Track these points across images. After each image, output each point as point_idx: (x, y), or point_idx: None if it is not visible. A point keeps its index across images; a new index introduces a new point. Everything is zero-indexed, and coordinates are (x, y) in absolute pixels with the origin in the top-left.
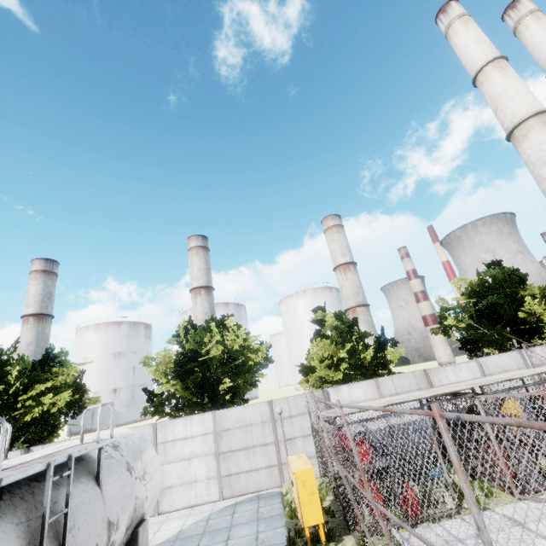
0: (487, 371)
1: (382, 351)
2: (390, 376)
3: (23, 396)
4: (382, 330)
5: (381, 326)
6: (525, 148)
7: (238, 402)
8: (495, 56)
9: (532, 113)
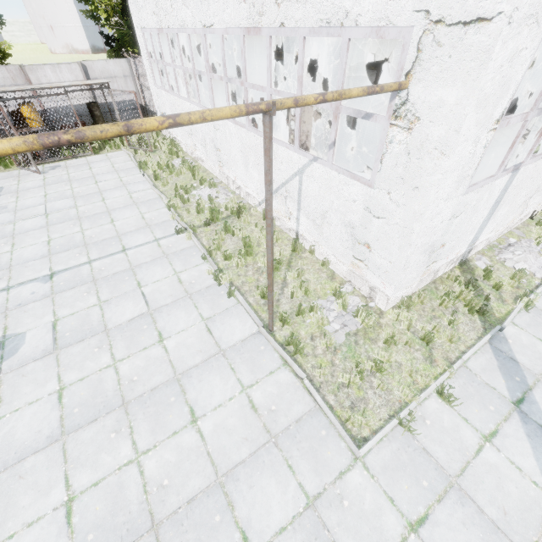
0: (93, 75)
1: None
2: None
3: None
4: None
5: None
6: None
7: None
8: None
9: None
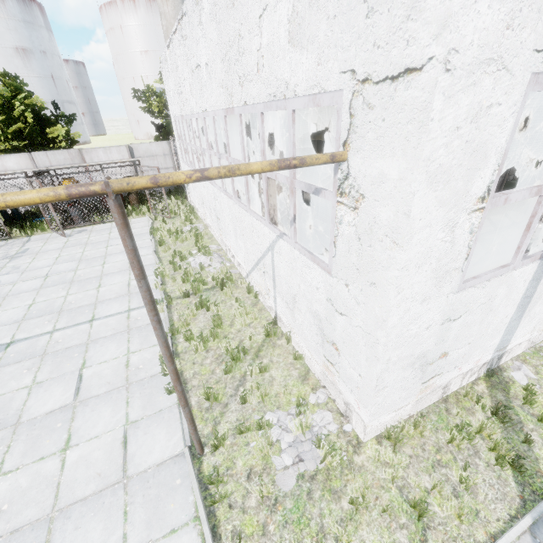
0: (137, 155)
1: (42, 128)
2: (44, 152)
3: None
4: (55, 105)
5: (53, 101)
6: None
7: None
8: None
9: None
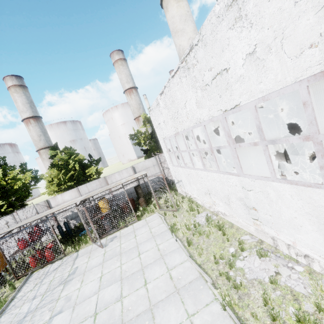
0: (138, 170)
1: (84, 170)
2: (85, 184)
3: None
4: (90, 156)
5: (89, 154)
6: (168, 18)
7: (18, 208)
8: None
9: None
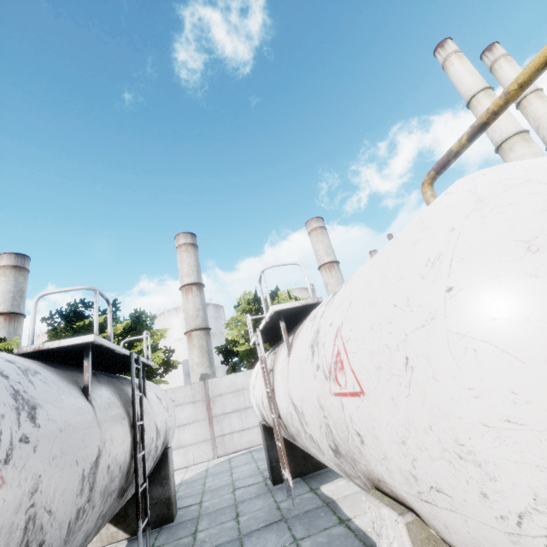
0: None
1: None
2: None
3: (132, 350)
4: None
5: None
6: (511, 158)
7: None
8: (485, 86)
9: (516, 132)
